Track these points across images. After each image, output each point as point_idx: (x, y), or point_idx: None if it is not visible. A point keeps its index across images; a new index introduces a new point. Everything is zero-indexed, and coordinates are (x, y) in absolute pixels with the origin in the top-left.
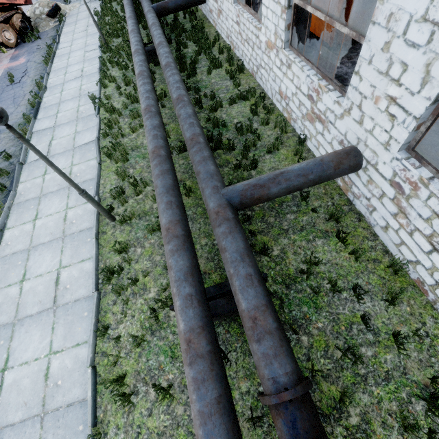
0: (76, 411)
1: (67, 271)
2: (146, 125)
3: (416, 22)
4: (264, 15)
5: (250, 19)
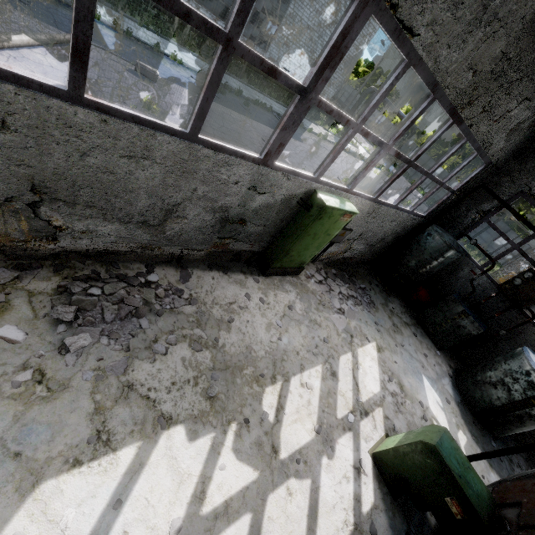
0: (282, 107)
1: (257, 95)
2: None
3: None
4: None
5: None
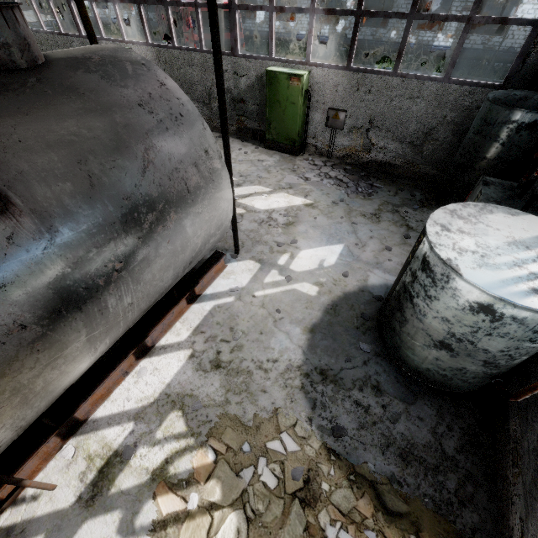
0: None
1: None
2: (464, 51)
3: (530, 10)
4: (446, 26)
5: (429, 32)
